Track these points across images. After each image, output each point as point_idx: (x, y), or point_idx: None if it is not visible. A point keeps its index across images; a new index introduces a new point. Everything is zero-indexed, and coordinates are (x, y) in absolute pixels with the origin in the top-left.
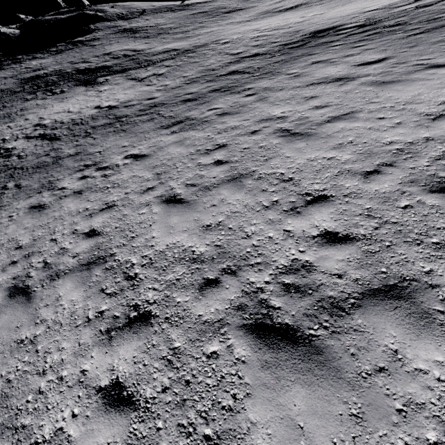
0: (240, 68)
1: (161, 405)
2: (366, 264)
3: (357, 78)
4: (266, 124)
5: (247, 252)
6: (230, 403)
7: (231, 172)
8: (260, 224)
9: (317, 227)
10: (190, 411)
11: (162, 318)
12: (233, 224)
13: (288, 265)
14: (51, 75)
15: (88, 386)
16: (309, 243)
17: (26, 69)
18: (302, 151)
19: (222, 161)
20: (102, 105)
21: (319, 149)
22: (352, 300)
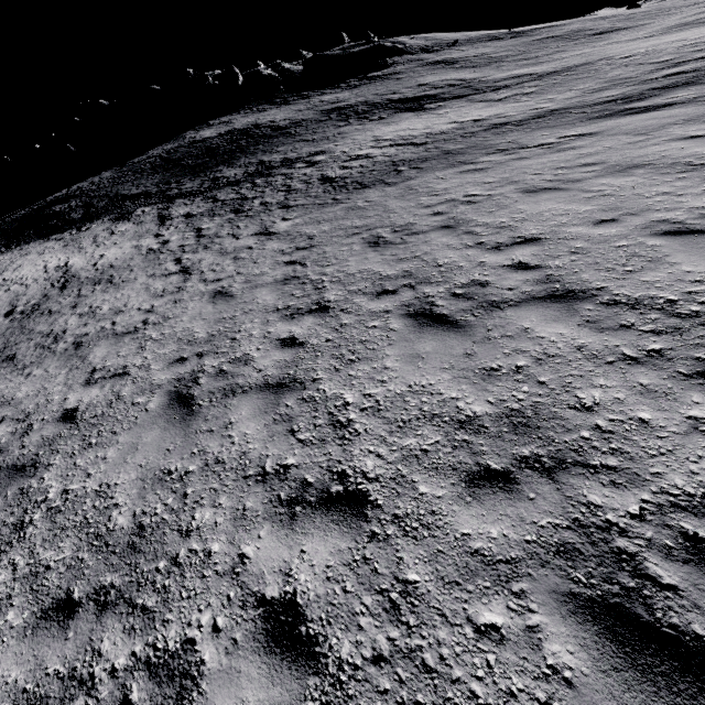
0: (687, 69)
1: None
2: None
3: None
4: None
5: None
6: None
7: None
8: None
9: None
10: None
11: None
12: None
13: None
14: (358, 106)
15: None
16: None
17: (320, 102)
18: None
19: None
20: (459, 121)
21: None
22: None
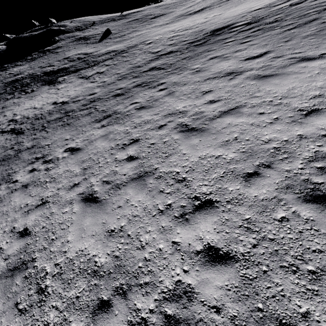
0: (158, 65)
1: None
2: (244, 295)
3: (243, 73)
4: (171, 118)
5: (139, 267)
6: None
7: (138, 169)
8: (153, 232)
9: (201, 240)
10: None
11: None
12: (132, 231)
13: (172, 288)
14: (26, 78)
15: None
16: (192, 260)
17: (9, 74)
18: (195, 148)
19: (133, 157)
20: (58, 101)
21: (209, 146)
22: None
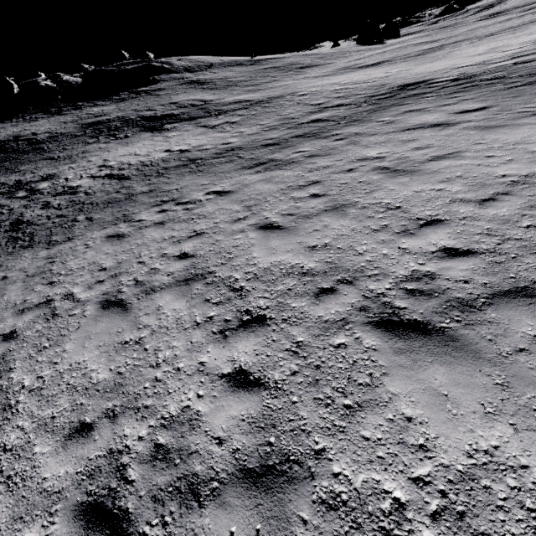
0: (324, 117)
1: (293, 384)
2: (493, 272)
3: (457, 124)
4: (362, 163)
5: (361, 266)
6: (367, 380)
7: (331, 203)
8: (371, 243)
9: (434, 245)
10: (325, 388)
11: (279, 319)
12: (342, 245)
13: (408, 275)
14: (114, 121)
15: (210, 373)
16: (428, 257)
17: (87, 115)
18: (406, 185)
19: (319, 194)
20: (172, 149)
21: (425, 182)
22: (483, 299)
